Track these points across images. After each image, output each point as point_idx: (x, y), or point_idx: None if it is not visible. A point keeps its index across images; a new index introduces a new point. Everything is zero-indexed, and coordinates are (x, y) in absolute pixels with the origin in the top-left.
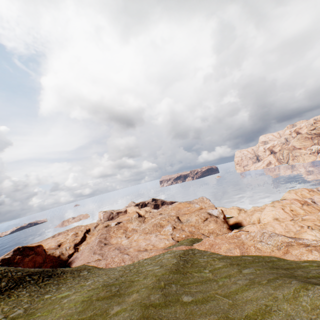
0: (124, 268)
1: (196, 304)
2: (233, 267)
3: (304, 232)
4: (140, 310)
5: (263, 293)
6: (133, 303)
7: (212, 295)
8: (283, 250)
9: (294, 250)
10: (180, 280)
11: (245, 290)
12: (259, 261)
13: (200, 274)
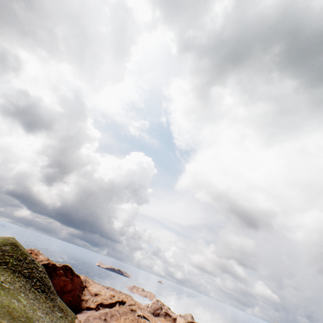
0: None
1: None
2: None
3: None
4: None
5: None
6: None
7: None
8: None
9: None
10: None
11: None
12: None
13: None
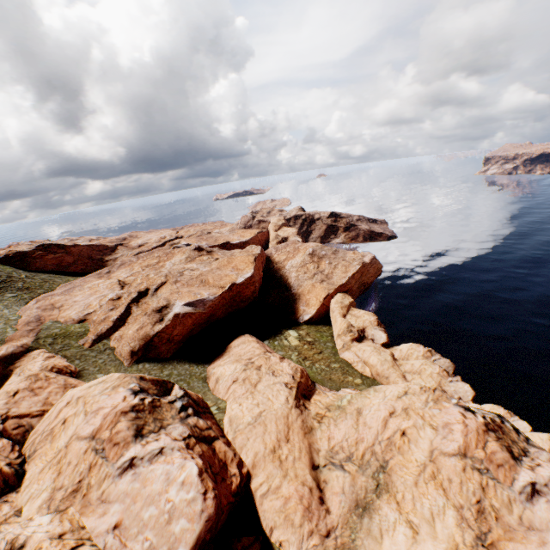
0: None
1: None
2: None
3: None
4: None
5: None
6: None
7: None
8: None
9: None
10: None
11: None
12: None
13: None
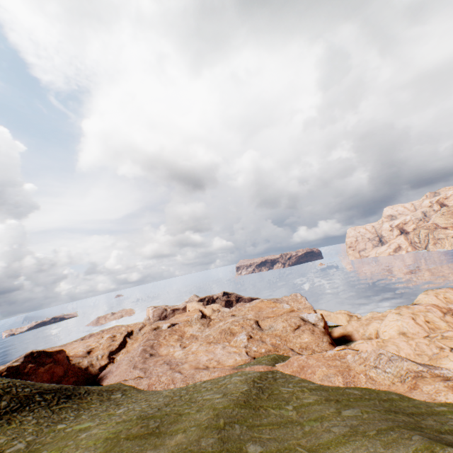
0: (173, 393)
1: None
2: (330, 405)
3: (444, 357)
4: None
5: (368, 451)
6: (175, 449)
7: (292, 446)
8: (409, 383)
9: (426, 385)
10: (248, 419)
11: (341, 444)
12: (370, 398)
13: (280, 411)
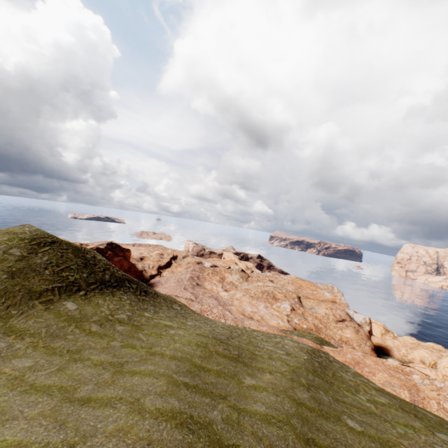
0: (228, 328)
1: (373, 442)
2: (411, 417)
3: None
4: (291, 403)
5: None
6: (273, 386)
7: (394, 442)
8: None
9: None
10: (329, 390)
11: None
12: None
13: (354, 397)
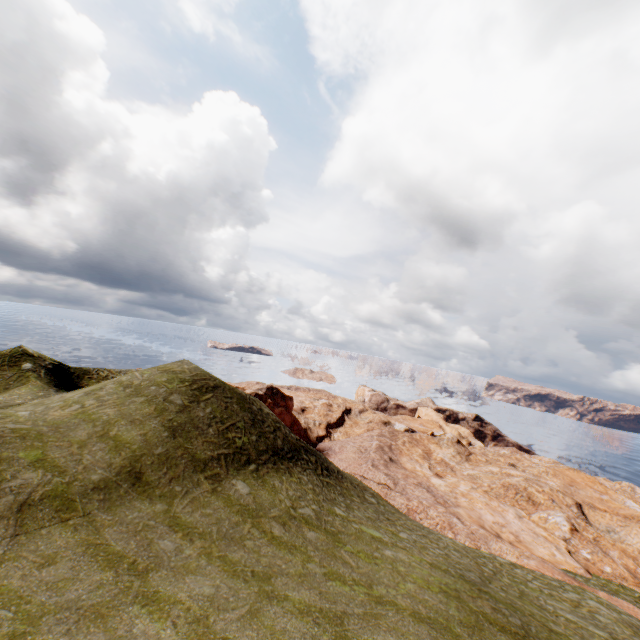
0: (467, 553)
1: None
2: None
3: None
4: None
5: None
6: None
7: None
8: None
9: None
10: None
11: None
12: None
13: None
